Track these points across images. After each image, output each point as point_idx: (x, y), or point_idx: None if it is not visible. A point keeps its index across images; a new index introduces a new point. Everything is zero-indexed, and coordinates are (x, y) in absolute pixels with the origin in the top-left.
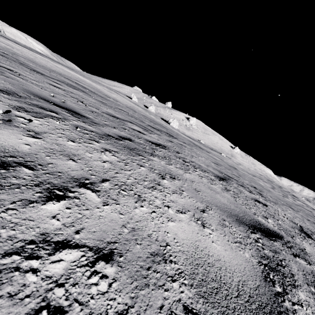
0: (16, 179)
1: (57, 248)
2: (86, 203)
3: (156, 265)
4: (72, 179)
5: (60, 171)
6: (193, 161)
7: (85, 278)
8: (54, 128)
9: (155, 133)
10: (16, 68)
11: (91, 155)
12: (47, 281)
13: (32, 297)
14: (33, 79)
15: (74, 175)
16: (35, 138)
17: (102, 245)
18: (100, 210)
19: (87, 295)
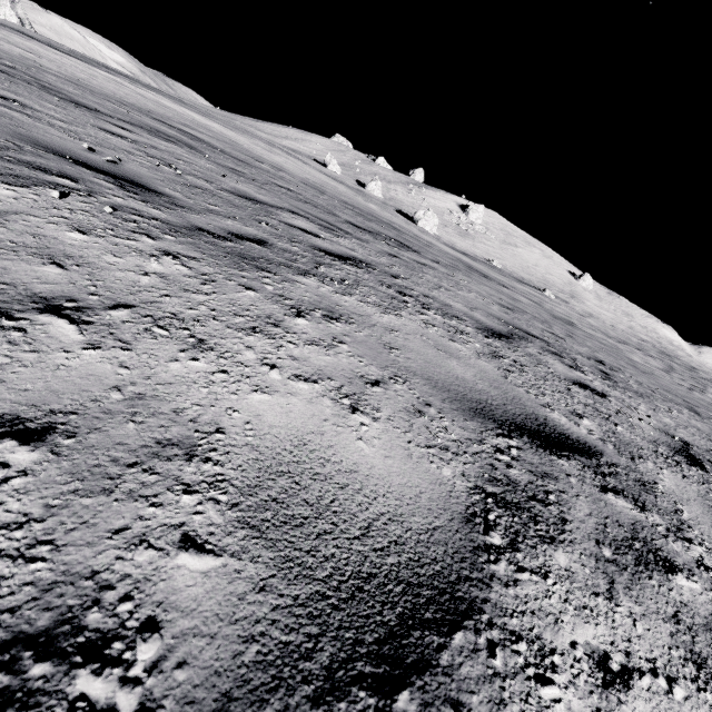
0: None
1: None
2: (39, 340)
3: (159, 461)
4: (30, 298)
5: (9, 282)
6: (431, 295)
7: None
8: (49, 207)
9: (354, 236)
10: (25, 96)
11: (118, 260)
12: None
13: None
14: (58, 118)
15: (42, 292)
16: None
17: (32, 415)
18: (69, 356)
19: None
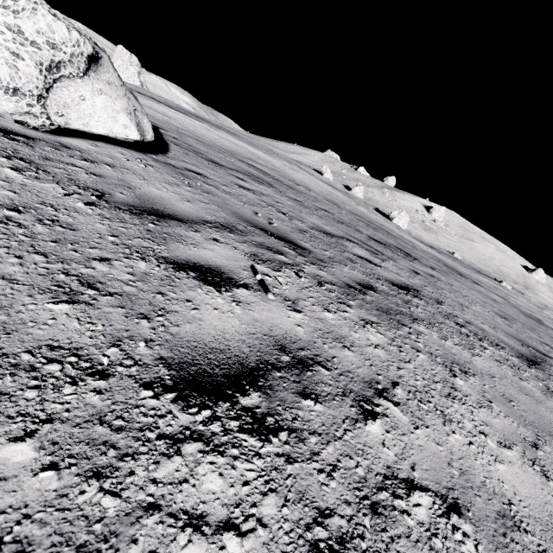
0: (325, 386)
1: (408, 487)
2: (397, 423)
3: (510, 531)
4: (365, 384)
5: (348, 370)
6: (468, 320)
7: (450, 532)
8: (300, 288)
9: (386, 256)
10: (200, 166)
11: (357, 335)
12: (422, 527)
13: (421, 542)
14: (221, 183)
15: (363, 377)
16: (297, 311)
17: (443, 491)
18: (415, 436)
19: (461, 552)
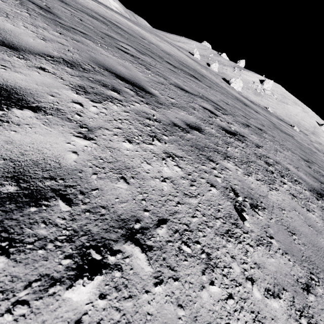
0: None
1: None
2: None
3: None
4: None
5: None
6: (164, 74)
7: None
8: None
9: (156, 60)
10: None
11: (6, 7)
12: None
13: None
14: None
15: None
16: None
17: None
18: None
19: None
